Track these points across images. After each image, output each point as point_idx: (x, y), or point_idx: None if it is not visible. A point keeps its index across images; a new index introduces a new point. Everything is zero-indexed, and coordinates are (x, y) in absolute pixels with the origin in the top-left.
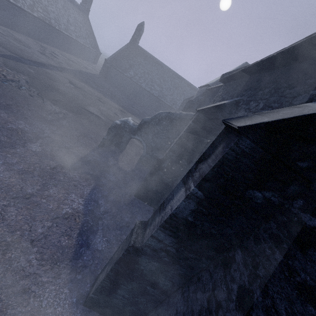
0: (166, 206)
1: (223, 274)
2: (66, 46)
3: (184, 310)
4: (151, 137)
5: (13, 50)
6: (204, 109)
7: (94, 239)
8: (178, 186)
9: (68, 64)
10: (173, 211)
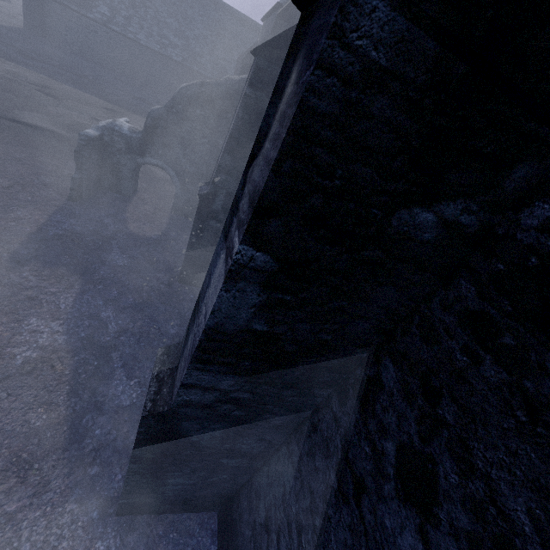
0: (200, 307)
1: (362, 418)
2: None
3: (297, 490)
4: (181, 153)
5: None
6: (267, 45)
7: (108, 390)
8: (218, 248)
9: None
10: (207, 321)
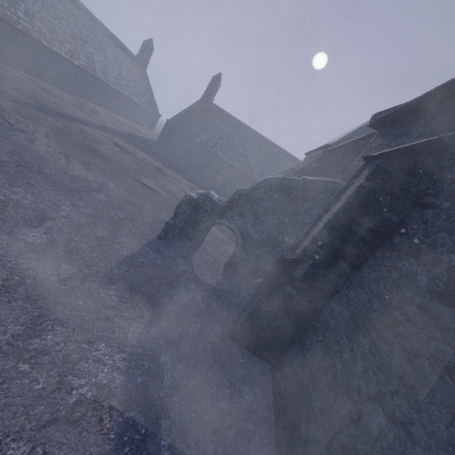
0: None
1: None
2: (114, 104)
3: None
4: (251, 222)
5: (35, 98)
6: (393, 152)
7: None
8: None
9: (114, 124)
10: None
